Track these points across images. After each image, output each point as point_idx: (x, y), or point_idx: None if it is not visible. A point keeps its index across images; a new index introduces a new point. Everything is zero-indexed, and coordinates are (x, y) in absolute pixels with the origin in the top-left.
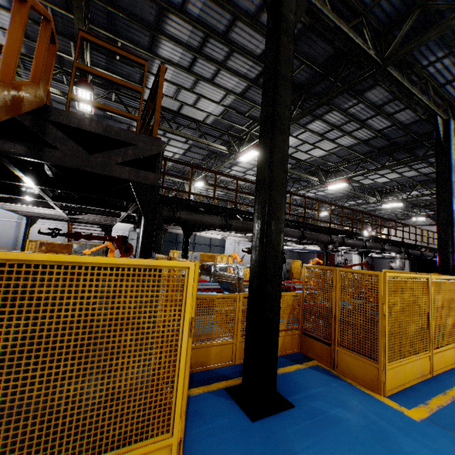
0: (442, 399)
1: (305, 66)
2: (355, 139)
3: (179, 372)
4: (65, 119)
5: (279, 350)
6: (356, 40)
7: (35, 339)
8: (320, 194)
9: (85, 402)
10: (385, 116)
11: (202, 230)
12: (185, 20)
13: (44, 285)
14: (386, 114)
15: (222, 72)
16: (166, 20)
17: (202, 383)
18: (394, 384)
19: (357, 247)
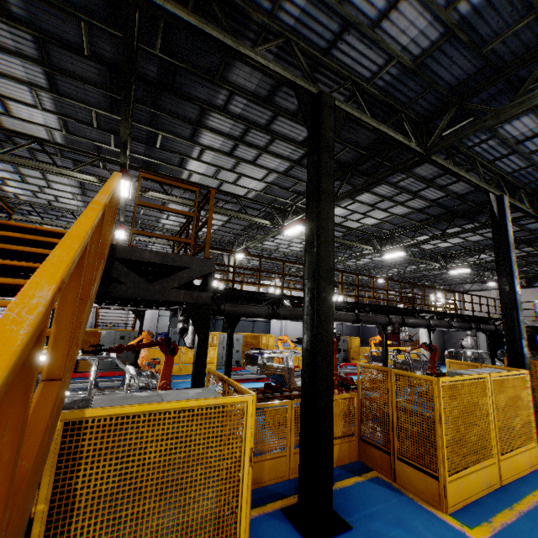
0: (508, 514)
1: (349, 149)
2: (408, 208)
3: (242, 502)
4: (129, 254)
5: (336, 460)
6: (396, 136)
7: (127, 481)
8: (377, 259)
9: (163, 534)
10: (438, 188)
11: None
12: (227, 117)
13: (134, 433)
14: (438, 186)
15: (264, 155)
16: (207, 117)
17: (257, 503)
18: (457, 499)
19: (419, 326)
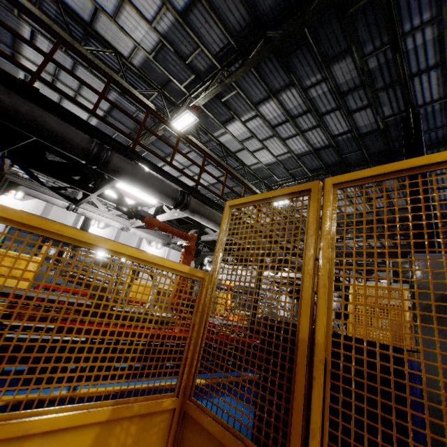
0: None
1: None
2: (307, 144)
3: None
4: None
5: None
6: None
7: None
8: None
9: None
10: (346, 112)
11: (83, 199)
12: None
13: None
14: (346, 111)
15: None
16: None
17: None
18: None
19: (298, 268)
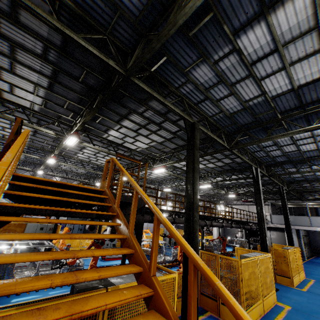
0: None
1: None
2: (215, 165)
3: None
4: None
5: None
6: (220, 141)
7: None
8: None
9: None
10: (230, 159)
11: None
12: (141, 117)
13: None
14: (230, 158)
15: (153, 134)
16: (131, 115)
17: None
18: None
19: (219, 226)
